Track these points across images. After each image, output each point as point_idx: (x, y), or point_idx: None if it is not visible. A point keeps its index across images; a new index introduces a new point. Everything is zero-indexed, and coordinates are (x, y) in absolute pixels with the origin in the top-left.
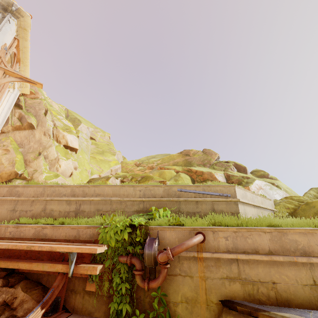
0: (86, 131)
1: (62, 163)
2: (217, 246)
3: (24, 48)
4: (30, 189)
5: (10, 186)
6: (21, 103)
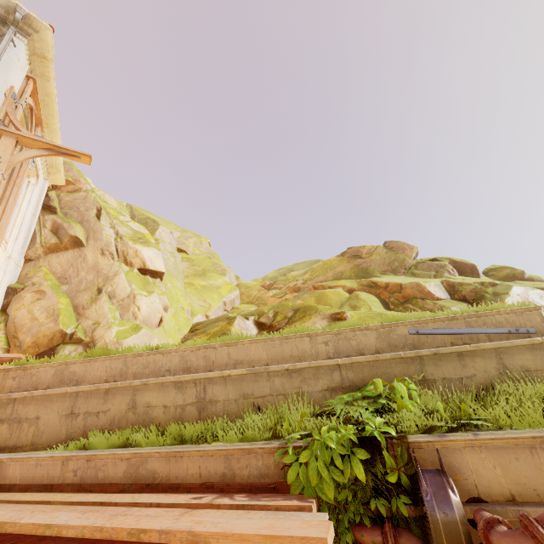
0: (170, 238)
1: (142, 303)
2: None
3: (46, 98)
4: (98, 365)
5: (57, 365)
6: (53, 202)
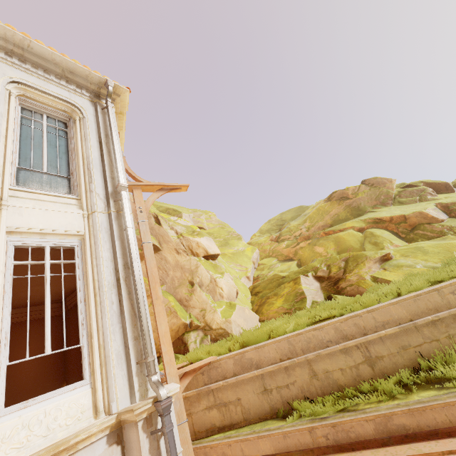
0: (191, 221)
1: (222, 284)
2: None
3: None
4: (267, 349)
5: (233, 356)
6: None
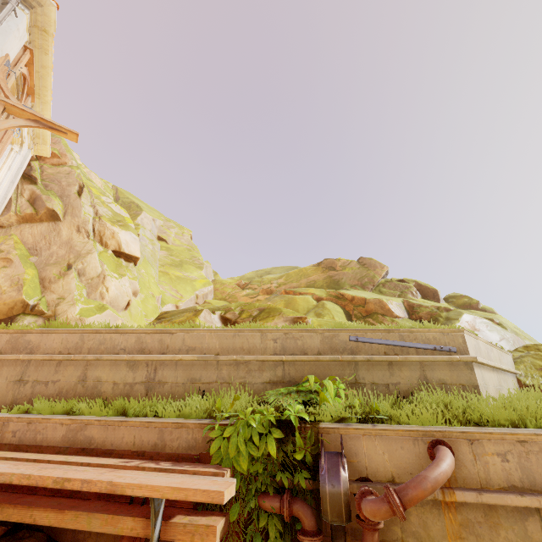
0: (151, 225)
1: (112, 284)
2: (485, 474)
3: (41, 69)
4: (54, 337)
5: (13, 332)
6: (35, 172)
